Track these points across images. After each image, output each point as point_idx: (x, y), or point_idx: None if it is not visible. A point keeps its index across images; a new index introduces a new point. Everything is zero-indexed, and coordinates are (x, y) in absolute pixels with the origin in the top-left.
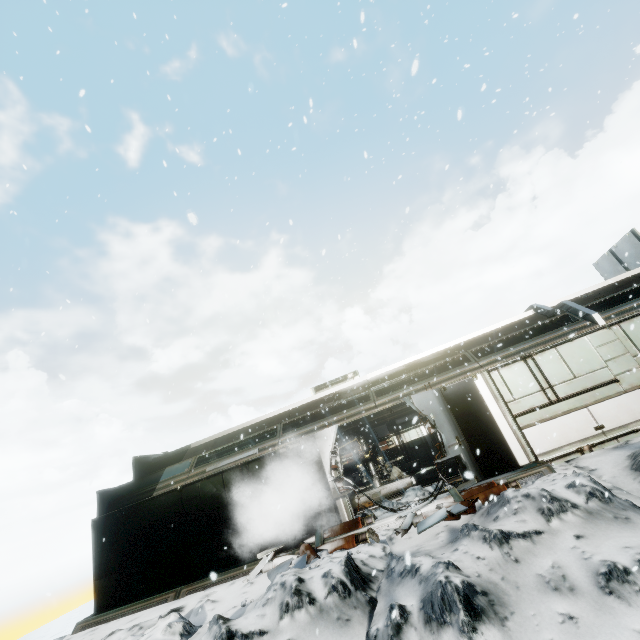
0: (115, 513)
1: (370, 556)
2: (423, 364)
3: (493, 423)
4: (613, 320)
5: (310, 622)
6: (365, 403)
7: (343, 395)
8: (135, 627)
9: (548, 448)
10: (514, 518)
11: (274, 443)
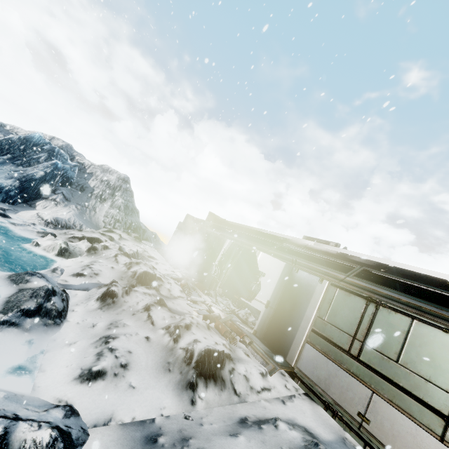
0: (183, 223)
1: (168, 289)
2: (345, 259)
3: (299, 319)
4: None
5: (121, 271)
6: (266, 247)
7: (285, 242)
8: (143, 251)
9: (307, 372)
10: (167, 316)
11: (225, 235)
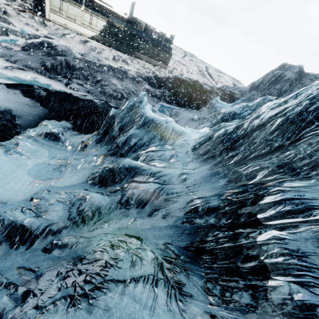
0: None
1: None
2: None
3: (45, 6)
4: (85, 10)
5: None
6: None
7: None
8: None
9: (53, 19)
10: (24, 15)
11: None
